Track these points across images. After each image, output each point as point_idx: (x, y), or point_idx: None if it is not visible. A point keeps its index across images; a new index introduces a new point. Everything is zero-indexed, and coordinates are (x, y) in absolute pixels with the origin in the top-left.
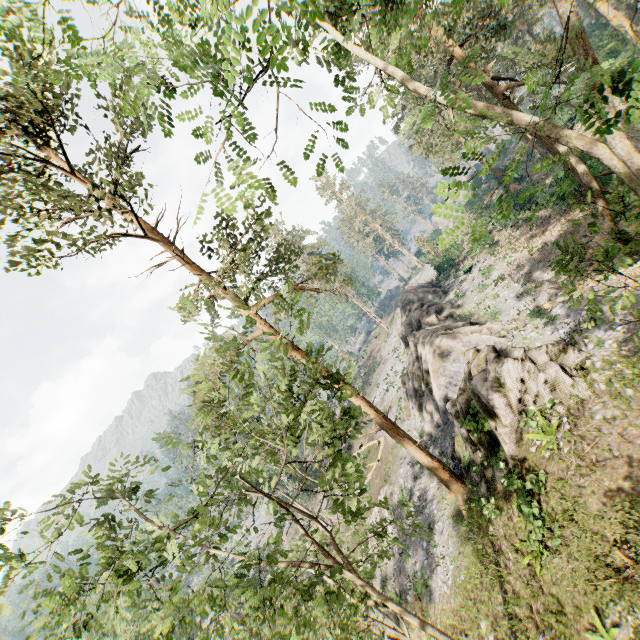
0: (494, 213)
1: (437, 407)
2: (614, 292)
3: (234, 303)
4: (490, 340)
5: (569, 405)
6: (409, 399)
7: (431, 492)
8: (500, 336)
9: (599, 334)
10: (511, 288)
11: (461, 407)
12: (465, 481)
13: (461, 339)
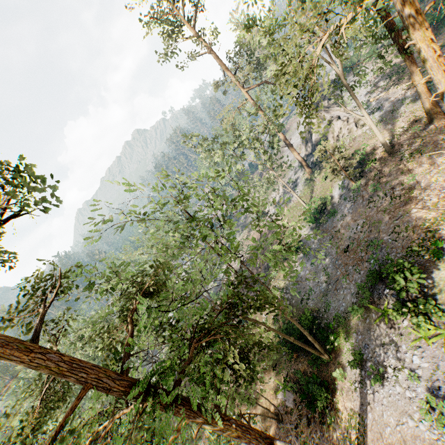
0: (387, 33)
1: (312, 145)
2: (393, 96)
3: (239, 86)
4: (342, 115)
5: (352, 138)
6: (302, 144)
7: (300, 176)
8: (347, 113)
9: (377, 113)
10: (366, 89)
11: (319, 140)
12: (313, 170)
13: (331, 113)
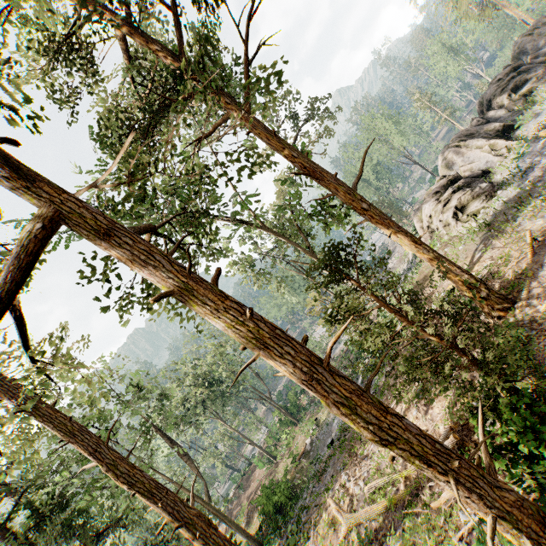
0: None
1: None
2: None
3: None
4: (485, 158)
5: (451, 236)
6: None
7: None
8: (497, 155)
9: (511, 189)
10: None
11: None
12: None
13: (464, 154)
